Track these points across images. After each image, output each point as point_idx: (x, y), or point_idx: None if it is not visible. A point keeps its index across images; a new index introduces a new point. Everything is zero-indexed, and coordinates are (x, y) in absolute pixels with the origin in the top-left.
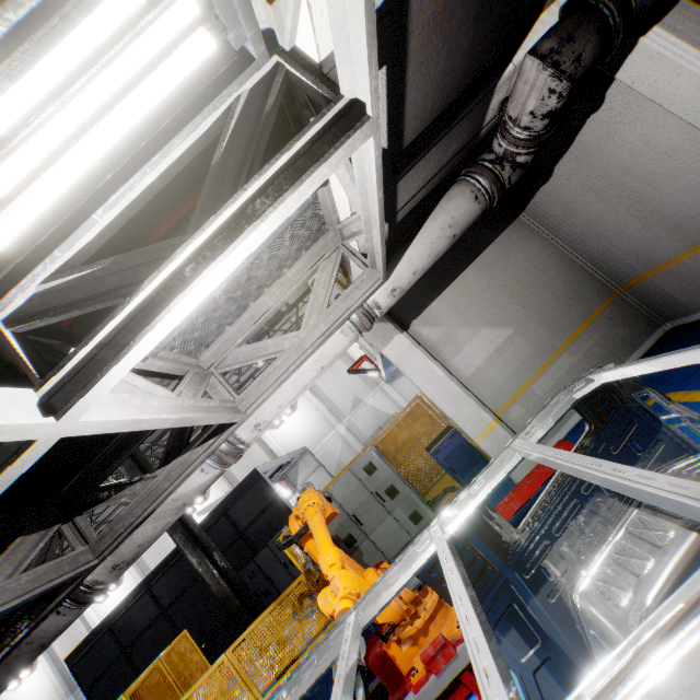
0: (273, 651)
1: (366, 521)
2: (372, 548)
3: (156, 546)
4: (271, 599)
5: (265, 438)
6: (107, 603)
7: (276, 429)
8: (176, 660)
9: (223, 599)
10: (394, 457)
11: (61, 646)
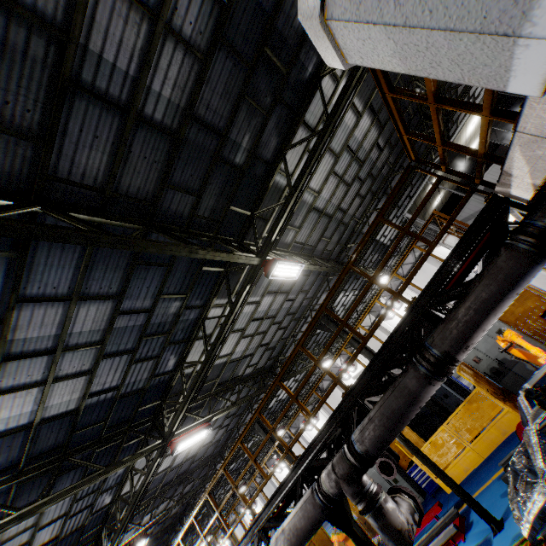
0: (470, 424)
1: (506, 361)
2: (514, 376)
3: (333, 398)
4: (436, 418)
5: (385, 326)
6: (314, 430)
7: (391, 319)
8: (407, 435)
9: (427, 405)
10: (514, 324)
11: (296, 453)
